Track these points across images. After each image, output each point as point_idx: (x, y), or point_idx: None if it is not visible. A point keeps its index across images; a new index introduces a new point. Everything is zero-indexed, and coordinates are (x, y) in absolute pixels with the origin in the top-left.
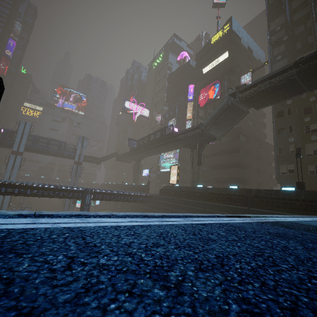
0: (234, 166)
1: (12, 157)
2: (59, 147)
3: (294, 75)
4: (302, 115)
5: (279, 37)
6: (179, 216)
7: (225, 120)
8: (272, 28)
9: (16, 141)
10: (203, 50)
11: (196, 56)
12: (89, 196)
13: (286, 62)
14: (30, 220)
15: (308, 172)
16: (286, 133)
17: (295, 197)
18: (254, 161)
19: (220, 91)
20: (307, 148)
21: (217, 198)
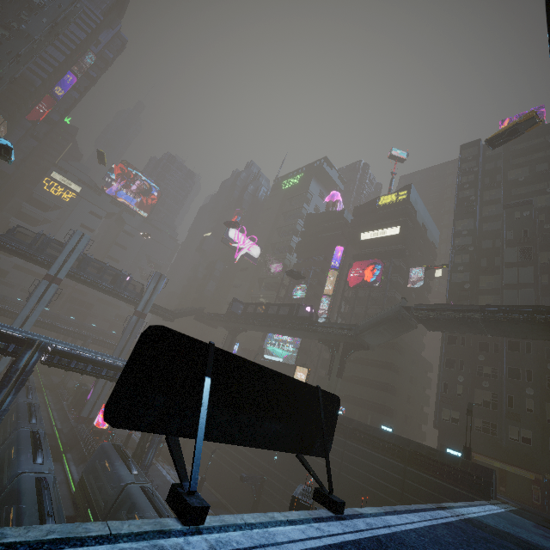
0: (381, 386)
1: (44, 284)
2: (119, 283)
3: (479, 319)
4: (477, 350)
5: (464, 243)
6: (420, 509)
7: (387, 330)
8: (458, 229)
9: (58, 260)
10: (366, 206)
11: (355, 210)
12: None
13: (468, 277)
14: (399, 519)
15: (473, 426)
16: (456, 368)
17: (461, 468)
18: (406, 385)
19: (381, 277)
20: (477, 395)
21: (364, 440)
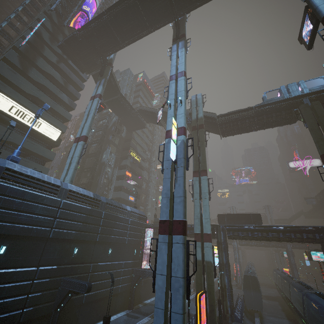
0: None
1: None
2: None
3: None
4: None
5: None
6: None
7: None
8: None
9: None
10: None
11: None
12: (289, 245)
13: None
14: None
15: None
16: None
17: None
18: None
19: None
20: None
21: None
